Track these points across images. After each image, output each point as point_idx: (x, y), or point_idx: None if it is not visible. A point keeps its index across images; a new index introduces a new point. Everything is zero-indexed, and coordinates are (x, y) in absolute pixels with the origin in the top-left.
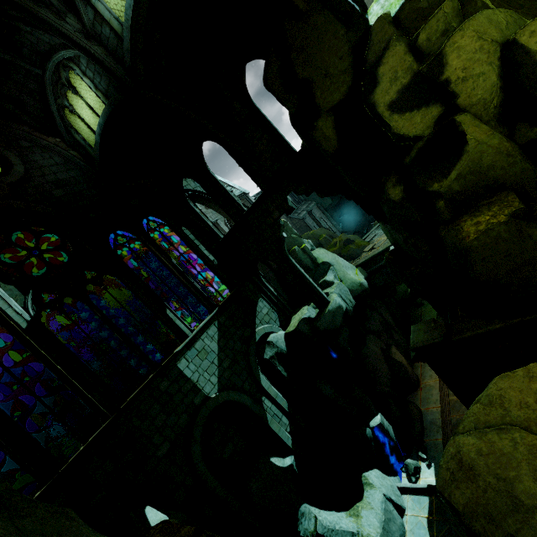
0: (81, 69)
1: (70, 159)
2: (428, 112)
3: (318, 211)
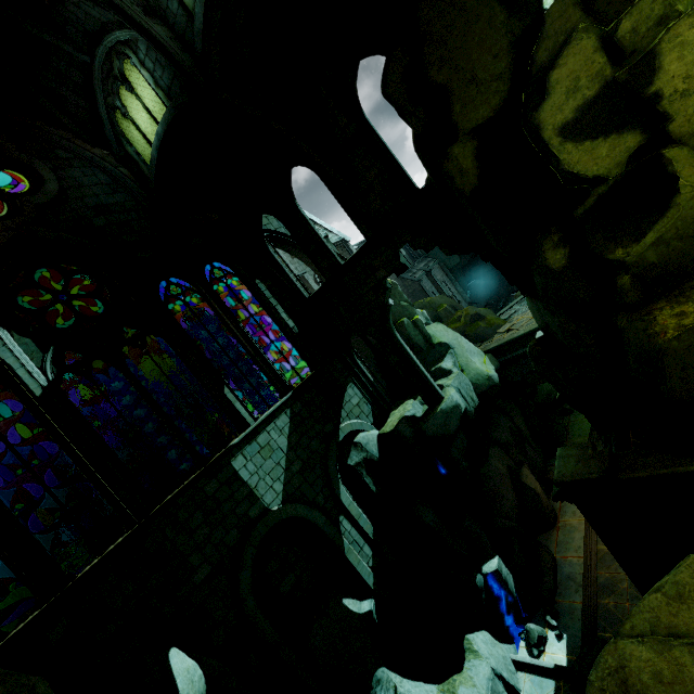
0: (139, 57)
1: (119, 178)
2: (620, 141)
3: (440, 271)
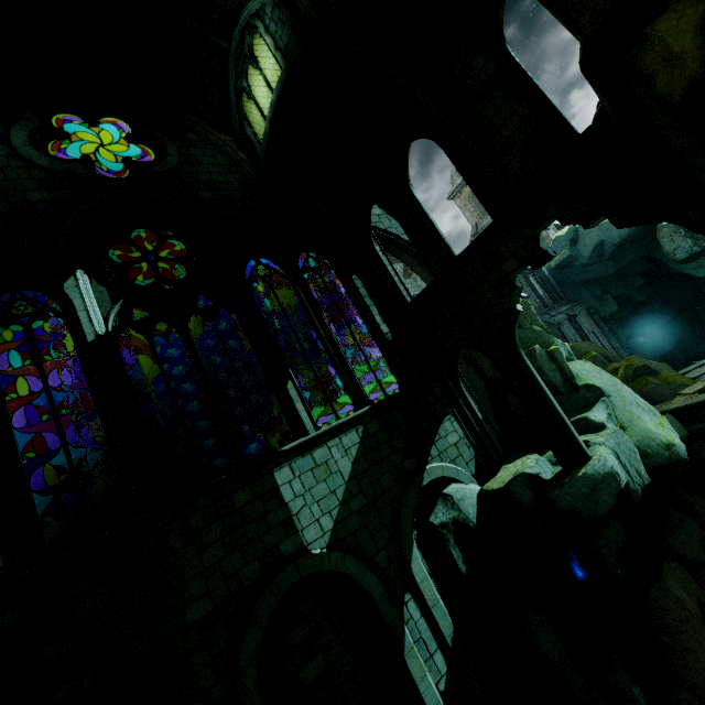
0: (265, 24)
1: (235, 160)
2: None
3: (588, 319)
